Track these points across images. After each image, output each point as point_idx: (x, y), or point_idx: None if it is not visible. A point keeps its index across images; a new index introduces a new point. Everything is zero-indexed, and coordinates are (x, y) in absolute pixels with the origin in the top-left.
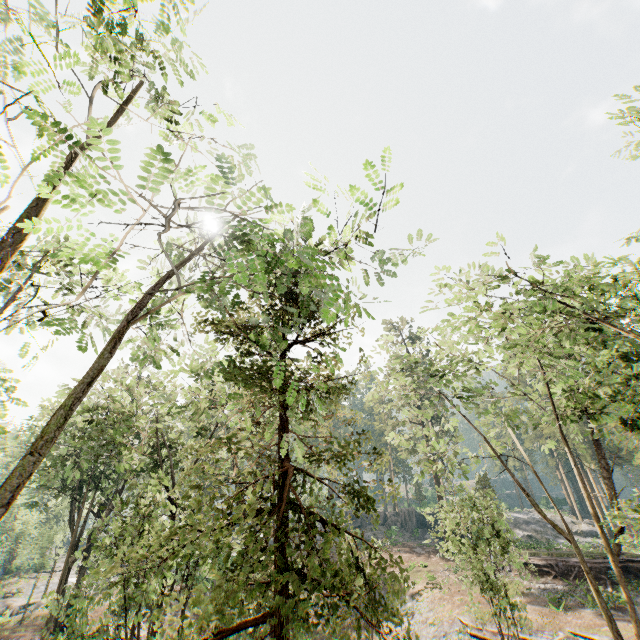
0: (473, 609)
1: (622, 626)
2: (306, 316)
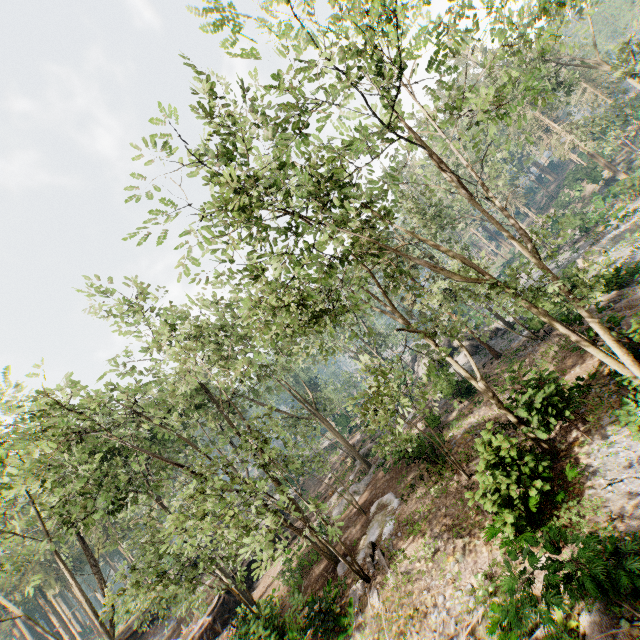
0: None
1: None
2: None
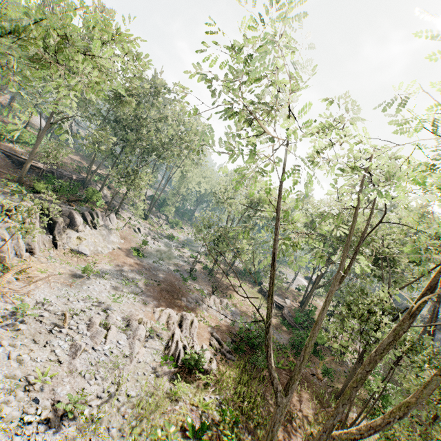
0: None
1: None
2: None
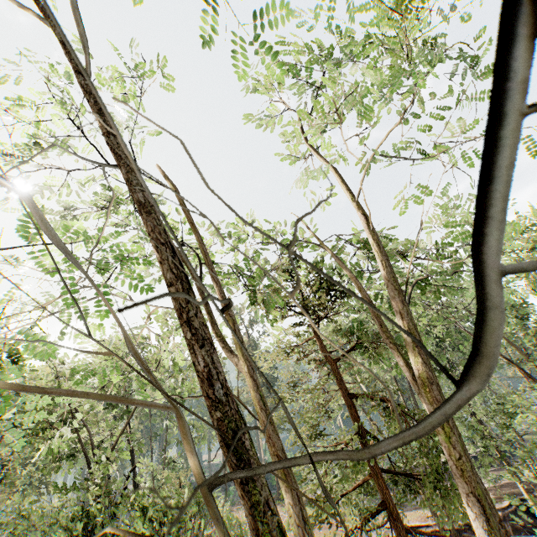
0: (320, 534)
1: (410, 513)
2: (342, 298)
